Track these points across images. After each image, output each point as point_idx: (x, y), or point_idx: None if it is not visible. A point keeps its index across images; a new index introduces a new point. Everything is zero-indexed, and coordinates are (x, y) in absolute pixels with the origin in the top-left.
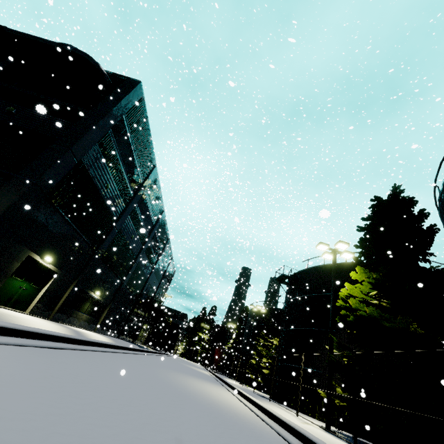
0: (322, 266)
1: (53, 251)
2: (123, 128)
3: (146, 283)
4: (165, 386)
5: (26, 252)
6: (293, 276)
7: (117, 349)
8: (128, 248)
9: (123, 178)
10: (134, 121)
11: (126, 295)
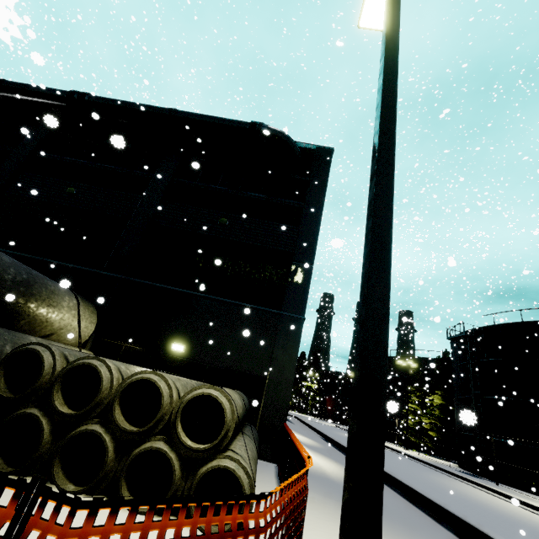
0: (521, 323)
1: None
2: None
3: None
4: None
5: None
6: (474, 333)
7: None
8: None
9: None
10: None
11: None
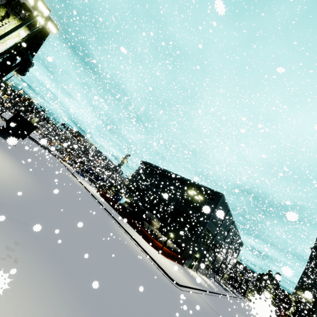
0: None
1: (198, 252)
2: (217, 208)
3: (226, 254)
4: (234, 316)
5: (194, 255)
6: None
7: (219, 294)
8: (218, 243)
9: (217, 222)
10: (221, 204)
11: (217, 261)
